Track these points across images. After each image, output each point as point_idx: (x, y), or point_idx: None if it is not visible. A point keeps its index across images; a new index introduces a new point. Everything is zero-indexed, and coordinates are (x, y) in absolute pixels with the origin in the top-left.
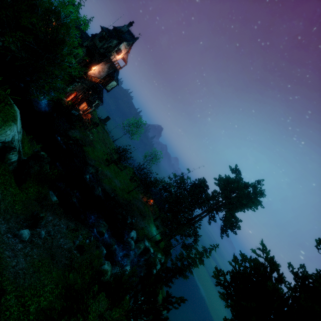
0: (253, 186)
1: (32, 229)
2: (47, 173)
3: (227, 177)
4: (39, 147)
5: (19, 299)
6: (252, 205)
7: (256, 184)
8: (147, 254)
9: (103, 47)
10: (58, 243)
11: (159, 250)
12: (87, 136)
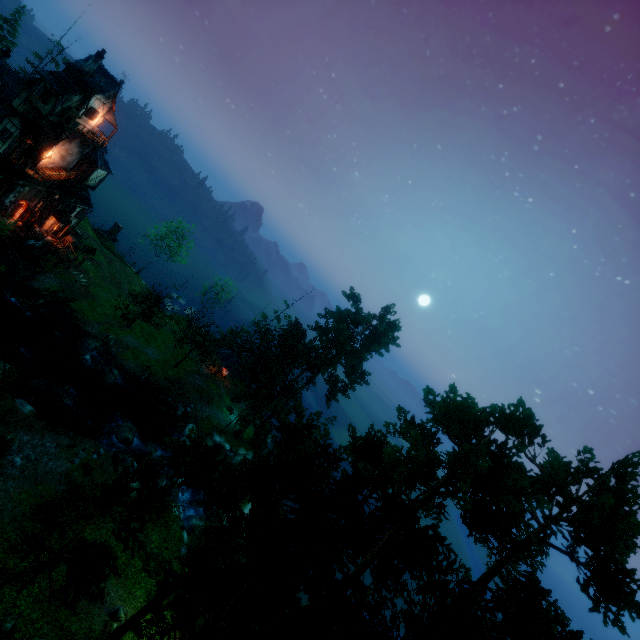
0: (379, 318)
1: (0, 458)
2: (2, 376)
3: (337, 311)
4: None
5: (1, 535)
6: (377, 349)
7: (384, 314)
8: (220, 454)
9: (53, 112)
10: (47, 468)
11: (243, 443)
12: (74, 281)
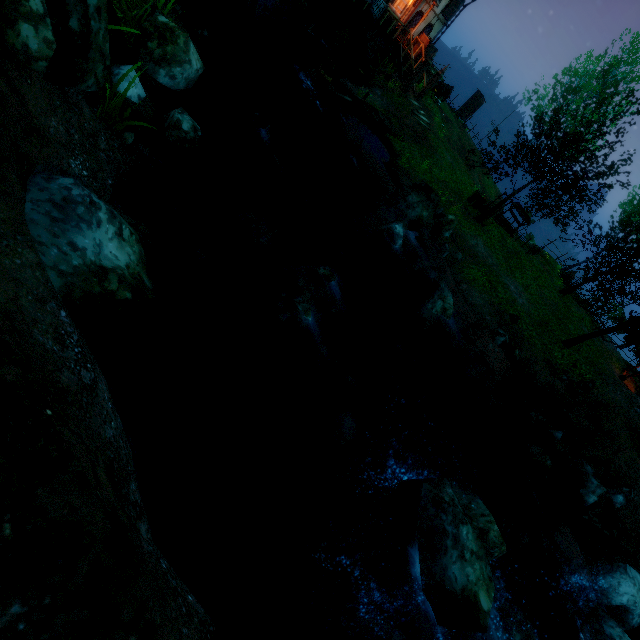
0: None
1: None
2: None
3: None
4: (168, 8)
5: None
6: None
7: None
8: None
9: None
10: None
11: None
12: (409, 112)
